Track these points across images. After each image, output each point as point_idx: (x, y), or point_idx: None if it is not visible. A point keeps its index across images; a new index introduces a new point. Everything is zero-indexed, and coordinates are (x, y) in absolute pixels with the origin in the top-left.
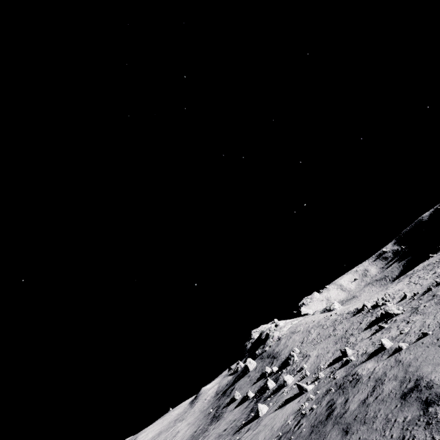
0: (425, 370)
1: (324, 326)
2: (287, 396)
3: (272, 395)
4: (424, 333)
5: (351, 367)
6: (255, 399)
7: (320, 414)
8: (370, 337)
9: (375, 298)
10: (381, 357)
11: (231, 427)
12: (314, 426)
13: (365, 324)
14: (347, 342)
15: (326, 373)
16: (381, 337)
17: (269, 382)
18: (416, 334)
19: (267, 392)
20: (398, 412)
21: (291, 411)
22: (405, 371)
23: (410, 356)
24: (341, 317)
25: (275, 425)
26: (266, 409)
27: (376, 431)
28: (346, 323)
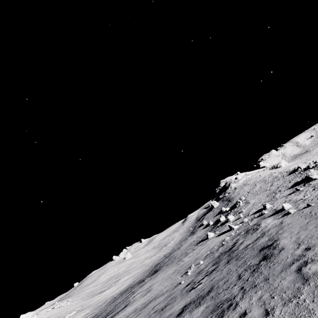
0: (283, 235)
1: (266, 182)
2: (225, 229)
3: (220, 226)
4: (308, 205)
5: (261, 218)
6: (212, 226)
7: (228, 247)
8: (287, 196)
9: (312, 160)
10: (278, 216)
11: (196, 241)
12: (221, 253)
13: (292, 183)
14: (274, 196)
15: (249, 219)
16: (291, 198)
17: (220, 218)
18: (307, 203)
19: (219, 223)
20: (251, 259)
21: (220, 240)
22: (277, 232)
23: (288, 221)
24: (280, 175)
25: (210, 246)
26: (213, 235)
27: (236, 266)
28: (281, 181)
